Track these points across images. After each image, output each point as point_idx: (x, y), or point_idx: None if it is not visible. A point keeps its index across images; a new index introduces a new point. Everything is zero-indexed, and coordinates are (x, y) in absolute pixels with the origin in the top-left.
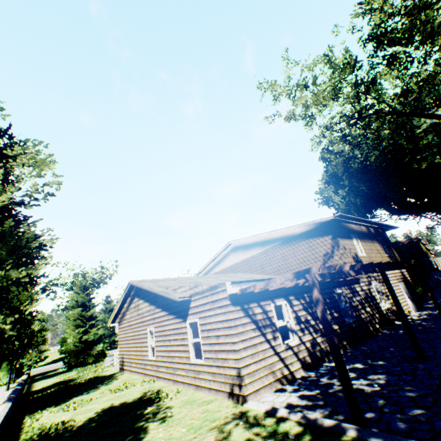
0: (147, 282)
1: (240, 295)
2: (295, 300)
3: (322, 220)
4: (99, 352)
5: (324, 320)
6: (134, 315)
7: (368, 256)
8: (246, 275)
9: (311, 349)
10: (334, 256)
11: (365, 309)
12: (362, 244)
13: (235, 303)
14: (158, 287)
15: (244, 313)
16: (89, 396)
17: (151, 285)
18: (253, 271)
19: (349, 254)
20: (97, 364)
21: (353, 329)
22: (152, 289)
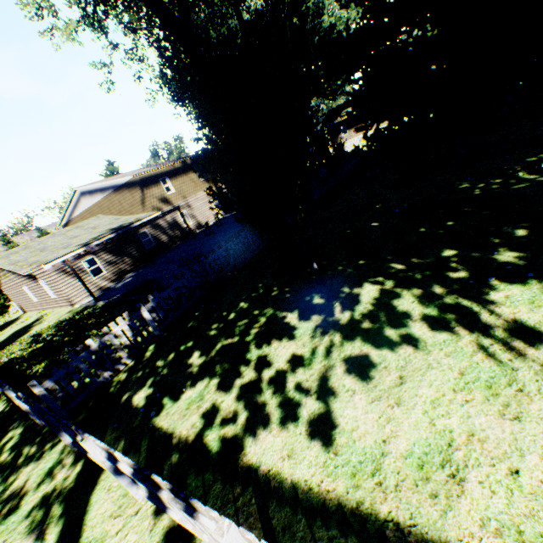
0: (1, 259)
1: (56, 266)
2: (101, 253)
3: (128, 177)
4: (0, 307)
5: (78, 277)
6: (7, 280)
7: (179, 191)
8: (97, 221)
9: (117, 272)
10: (146, 202)
11: (167, 234)
12: (174, 183)
13: (54, 271)
14: (10, 266)
15: (63, 274)
16: (4, 332)
17: (4, 264)
18: (106, 214)
19: (155, 199)
20: (5, 315)
21: (154, 250)
22: (6, 268)
